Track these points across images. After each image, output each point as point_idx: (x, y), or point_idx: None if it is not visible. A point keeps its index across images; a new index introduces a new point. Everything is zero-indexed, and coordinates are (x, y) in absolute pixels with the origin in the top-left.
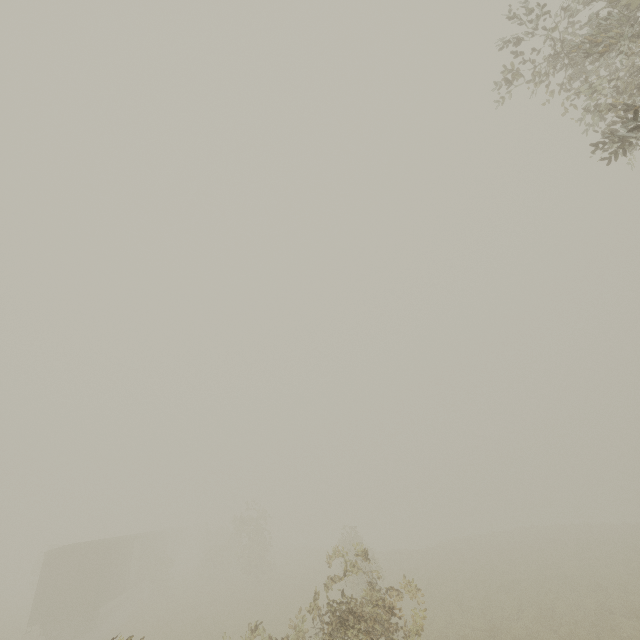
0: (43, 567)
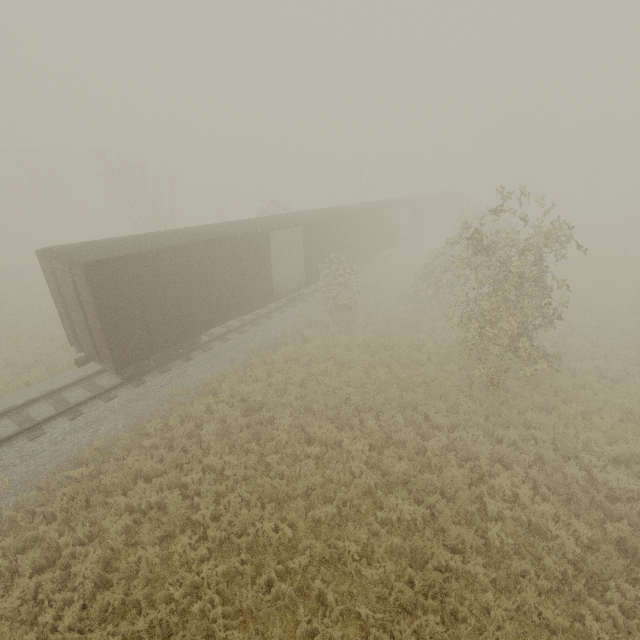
0: (47, 275)
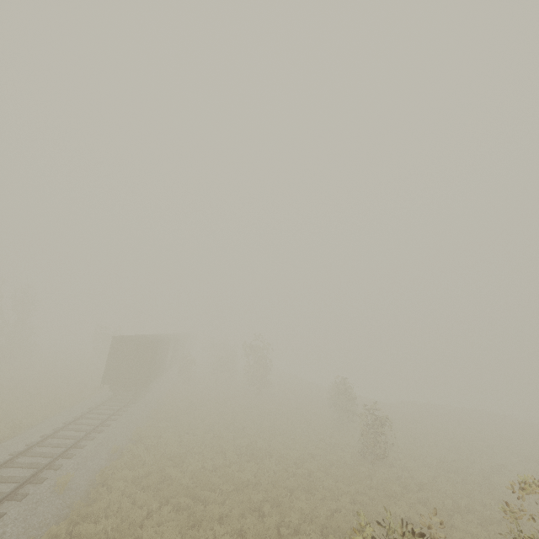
0: (111, 347)
